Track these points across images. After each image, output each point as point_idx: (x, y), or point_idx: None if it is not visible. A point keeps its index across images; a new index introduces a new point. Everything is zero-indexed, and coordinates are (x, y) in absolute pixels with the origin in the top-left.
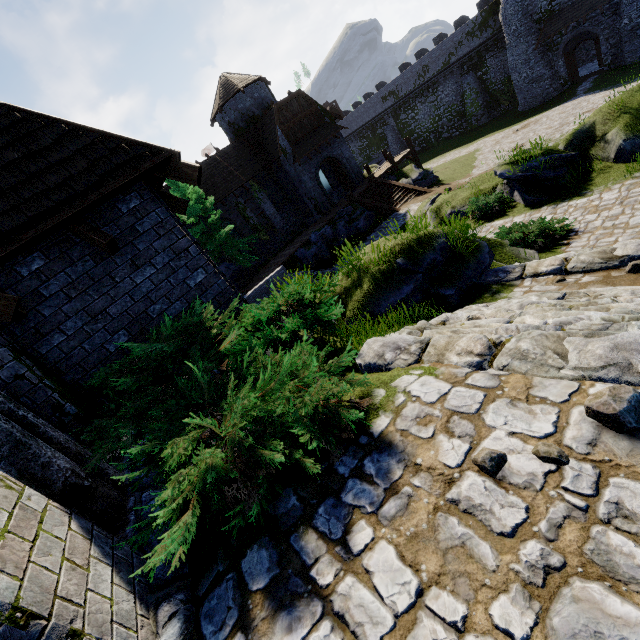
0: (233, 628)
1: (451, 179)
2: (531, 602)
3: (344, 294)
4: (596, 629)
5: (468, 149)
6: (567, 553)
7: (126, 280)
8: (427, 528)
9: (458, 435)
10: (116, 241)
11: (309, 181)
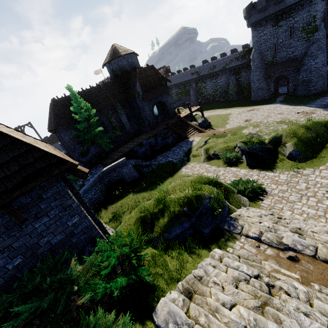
0: None
1: (216, 126)
2: None
3: (154, 215)
4: None
5: (226, 111)
6: None
7: (29, 226)
8: None
9: None
10: (27, 204)
11: (148, 111)
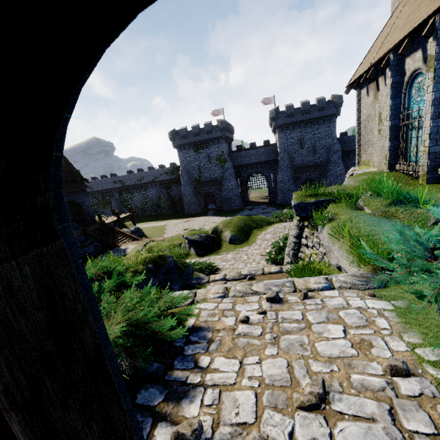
0: (153, 425)
1: (152, 236)
2: (274, 346)
3: None
4: (290, 343)
5: (161, 223)
6: (277, 333)
7: None
8: (233, 345)
9: (230, 316)
10: None
11: None
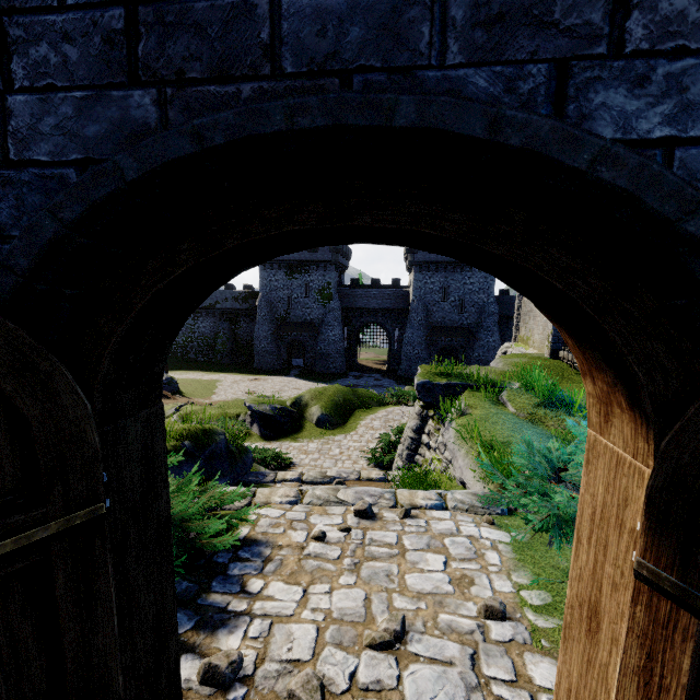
0: None
1: (192, 395)
2: (353, 573)
3: None
4: (375, 571)
5: (211, 376)
6: (360, 558)
7: None
8: (298, 568)
9: (300, 529)
10: None
11: None
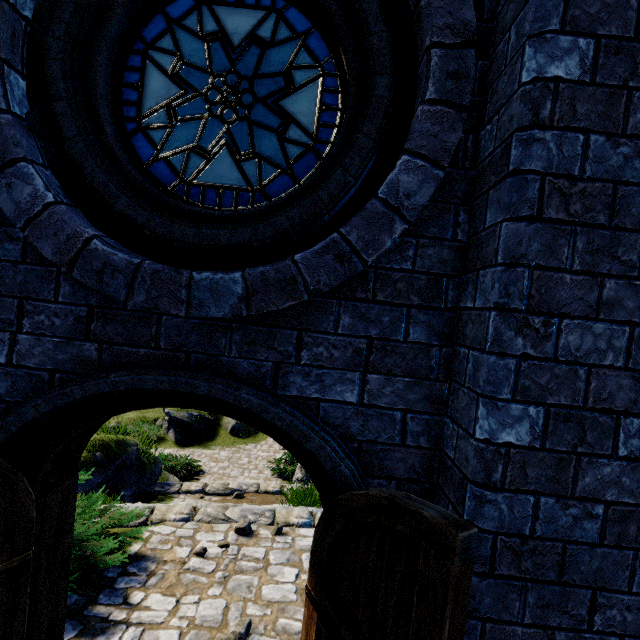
0: None
1: None
2: (221, 585)
3: None
4: (239, 583)
5: None
6: (230, 571)
7: None
8: (176, 581)
9: (185, 545)
10: None
11: None
